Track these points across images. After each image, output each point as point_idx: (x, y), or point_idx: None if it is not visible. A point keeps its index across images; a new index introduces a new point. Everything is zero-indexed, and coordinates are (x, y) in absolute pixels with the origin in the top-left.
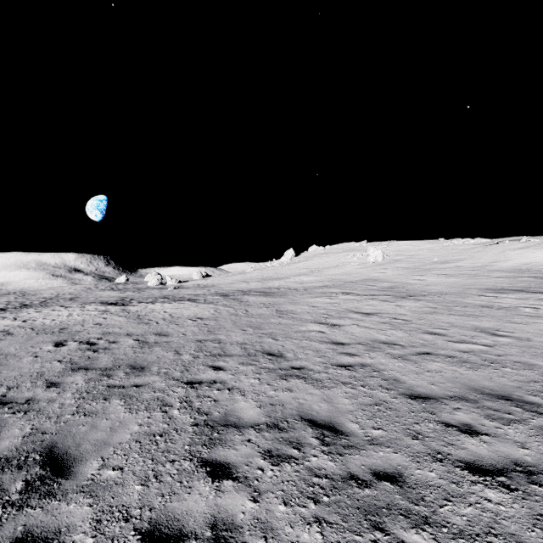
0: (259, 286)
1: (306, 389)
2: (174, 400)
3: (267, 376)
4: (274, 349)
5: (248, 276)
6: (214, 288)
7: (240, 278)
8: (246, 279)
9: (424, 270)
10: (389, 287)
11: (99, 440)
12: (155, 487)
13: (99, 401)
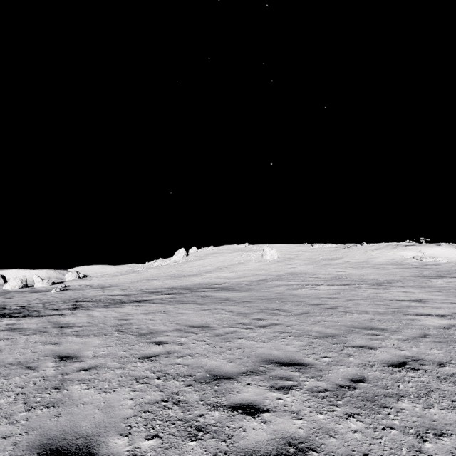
0: (183, 283)
1: None
2: None
3: None
4: None
5: (146, 274)
6: (125, 288)
7: (140, 277)
8: (149, 277)
9: (326, 265)
10: (334, 277)
11: None
12: None
13: None
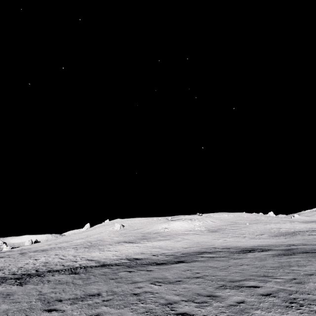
0: (50, 247)
1: None
2: None
3: None
4: (4, 267)
5: (56, 241)
6: (26, 250)
7: (50, 243)
8: (52, 243)
9: (124, 234)
10: (95, 243)
11: None
12: None
13: None
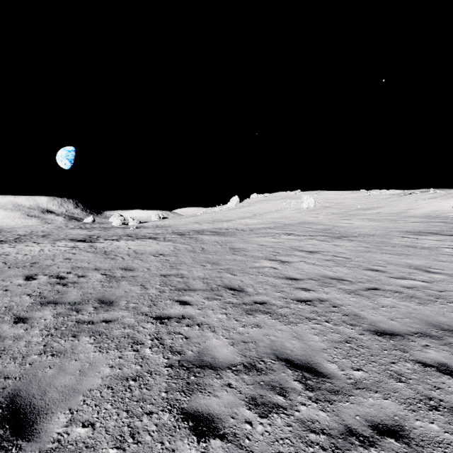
0: (210, 227)
1: (274, 324)
2: (145, 338)
3: (233, 311)
4: (234, 283)
5: (199, 218)
6: (171, 228)
7: (193, 220)
8: (198, 221)
9: (350, 215)
10: (323, 229)
11: (67, 387)
12: (133, 451)
13: (68, 339)
